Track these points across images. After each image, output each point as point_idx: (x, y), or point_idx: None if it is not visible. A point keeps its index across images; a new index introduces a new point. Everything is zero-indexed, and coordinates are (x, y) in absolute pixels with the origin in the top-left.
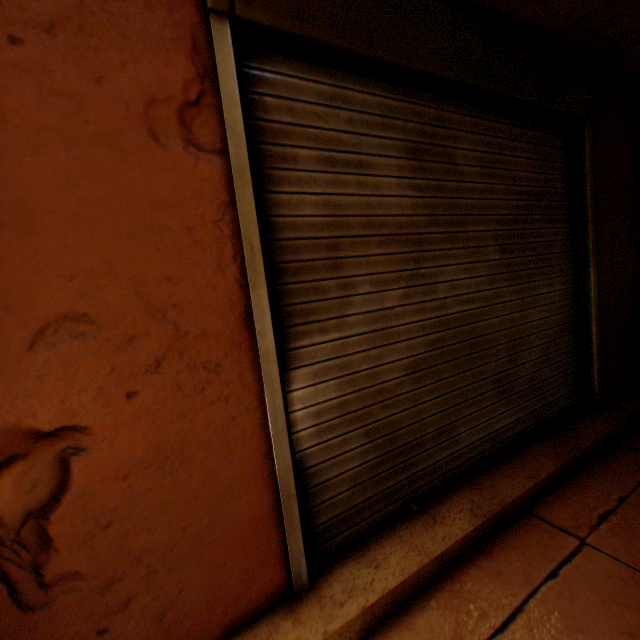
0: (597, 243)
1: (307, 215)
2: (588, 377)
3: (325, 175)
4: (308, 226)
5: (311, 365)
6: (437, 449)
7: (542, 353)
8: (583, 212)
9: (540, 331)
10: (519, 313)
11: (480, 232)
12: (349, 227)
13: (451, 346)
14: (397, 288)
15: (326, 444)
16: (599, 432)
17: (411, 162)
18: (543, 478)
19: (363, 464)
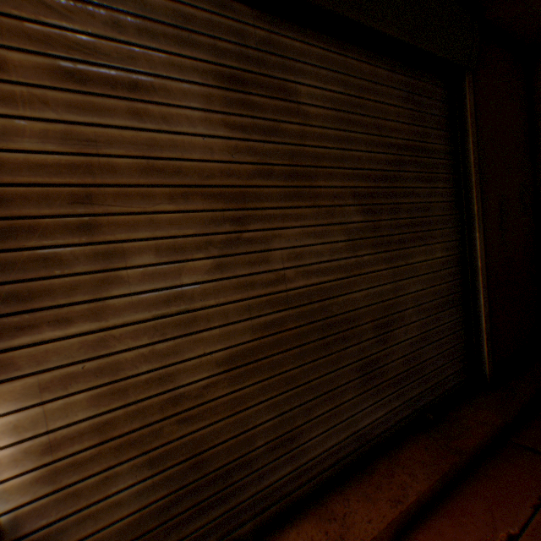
0: (484, 206)
1: (27, 150)
2: (478, 353)
3: (65, 95)
4: (31, 167)
5: (35, 375)
6: (274, 465)
7: (422, 330)
8: (467, 171)
9: (419, 304)
10: (391, 285)
11: (335, 188)
12: (115, 172)
13: (294, 330)
14: (203, 257)
15: (68, 490)
16: (488, 425)
17: (226, 93)
18: (412, 501)
19: (143, 507)
